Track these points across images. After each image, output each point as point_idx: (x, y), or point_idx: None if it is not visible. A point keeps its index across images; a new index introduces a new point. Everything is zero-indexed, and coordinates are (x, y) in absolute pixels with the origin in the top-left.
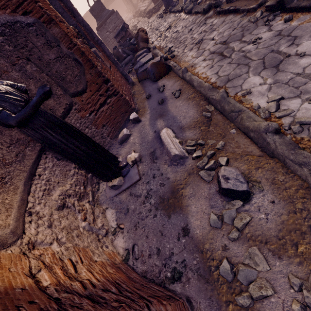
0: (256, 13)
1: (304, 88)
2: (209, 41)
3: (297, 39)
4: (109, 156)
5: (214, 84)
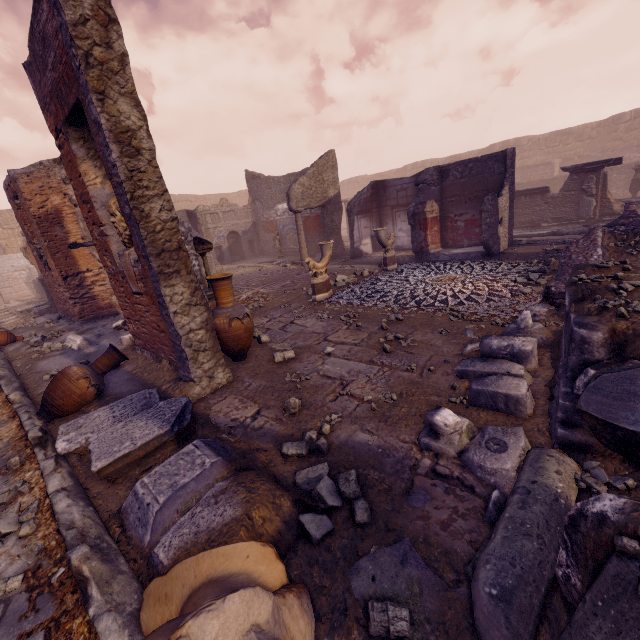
0: None
1: None
2: None
3: None
4: None
5: None
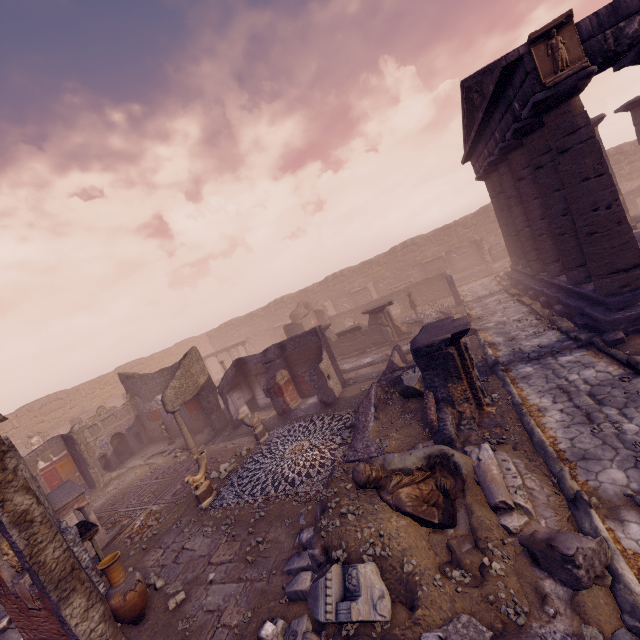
0: None
1: None
2: None
3: None
4: None
5: None
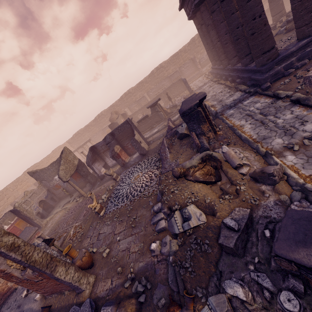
0: None
1: None
2: None
3: None
4: None
5: None
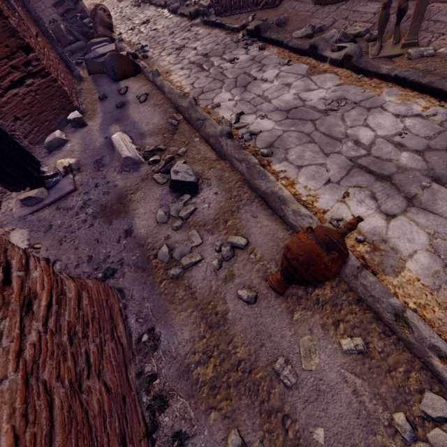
0: (239, 34)
1: (260, 107)
2: (191, 49)
3: (264, 66)
4: (22, 151)
5: (187, 94)
